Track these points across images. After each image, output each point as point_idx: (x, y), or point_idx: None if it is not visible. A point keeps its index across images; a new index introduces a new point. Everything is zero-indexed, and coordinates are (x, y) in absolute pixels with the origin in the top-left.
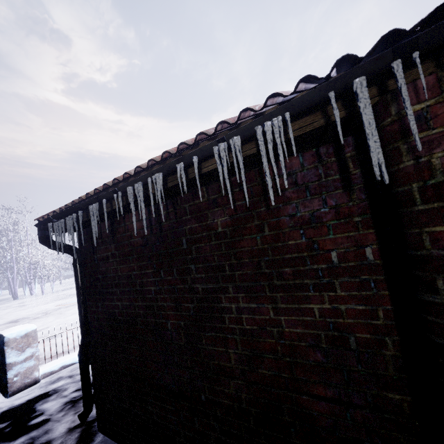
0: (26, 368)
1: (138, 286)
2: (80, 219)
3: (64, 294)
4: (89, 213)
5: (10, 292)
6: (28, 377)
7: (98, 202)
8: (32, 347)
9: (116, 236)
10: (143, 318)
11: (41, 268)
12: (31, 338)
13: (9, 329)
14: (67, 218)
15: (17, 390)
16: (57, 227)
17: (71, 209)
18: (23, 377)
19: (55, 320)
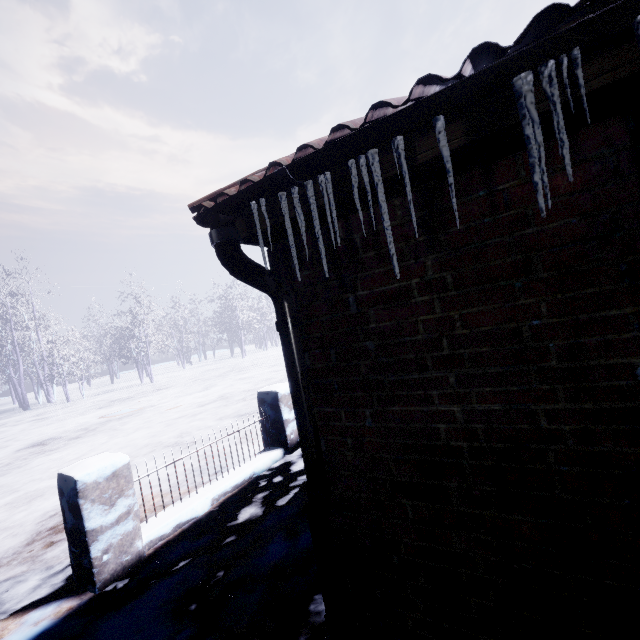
0: (120, 535)
1: (554, 360)
2: (442, 143)
3: (103, 400)
4: (420, 145)
5: (13, 400)
6: (127, 552)
7: (577, 49)
8: (126, 497)
9: (448, 230)
10: (578, 446)
11: (61, 361)
12: (123, 479)
13: (80, 466)
14: (359, 161)
15: (111, 577)
16: (296, 203)
17: (397, 115)
18: (117, 552)
19: (111, 441)
